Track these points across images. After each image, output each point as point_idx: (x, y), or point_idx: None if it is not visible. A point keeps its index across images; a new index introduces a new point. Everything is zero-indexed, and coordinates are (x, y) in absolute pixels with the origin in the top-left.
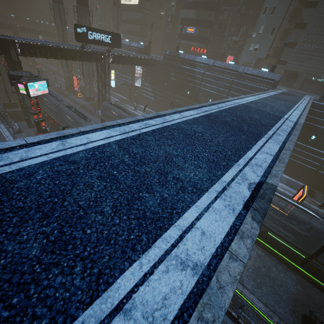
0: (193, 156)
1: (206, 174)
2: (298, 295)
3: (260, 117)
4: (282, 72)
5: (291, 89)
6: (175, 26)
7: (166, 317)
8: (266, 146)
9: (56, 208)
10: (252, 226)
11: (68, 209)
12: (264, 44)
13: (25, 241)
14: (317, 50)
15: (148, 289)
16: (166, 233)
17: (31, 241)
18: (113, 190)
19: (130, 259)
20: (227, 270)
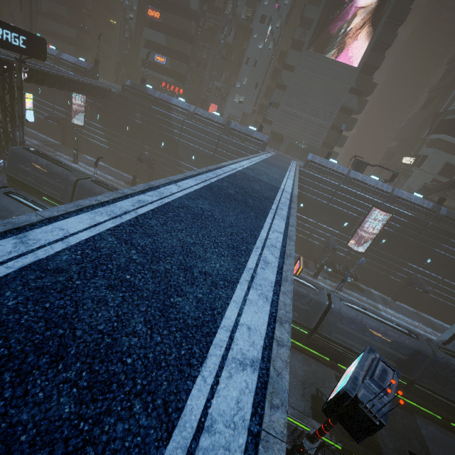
0: (211, 242)
1: (231, 263)
2: (305, 376)
3: (261, 188)
4: (268, 132)
5: (279, 152)
6: (137, 47)
7: (244, 418)
8: (274, 223)
9: (68, 342)
10: (286, 310)
11: (86, 340)
12: (249, 98)
13: (44, 400)
14: (297, 116)
15: (220, 400)
16: (216, 337)
17: (53, 397)
18: (136, 301)
19: (191, 376)
20: (279, 357)
